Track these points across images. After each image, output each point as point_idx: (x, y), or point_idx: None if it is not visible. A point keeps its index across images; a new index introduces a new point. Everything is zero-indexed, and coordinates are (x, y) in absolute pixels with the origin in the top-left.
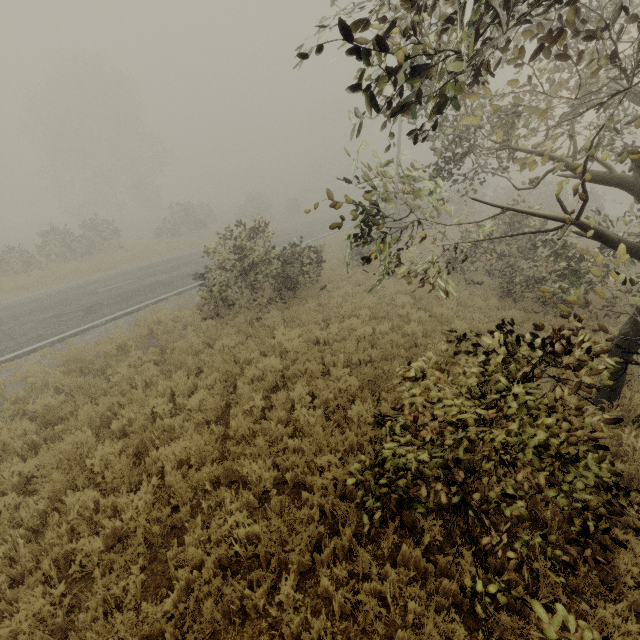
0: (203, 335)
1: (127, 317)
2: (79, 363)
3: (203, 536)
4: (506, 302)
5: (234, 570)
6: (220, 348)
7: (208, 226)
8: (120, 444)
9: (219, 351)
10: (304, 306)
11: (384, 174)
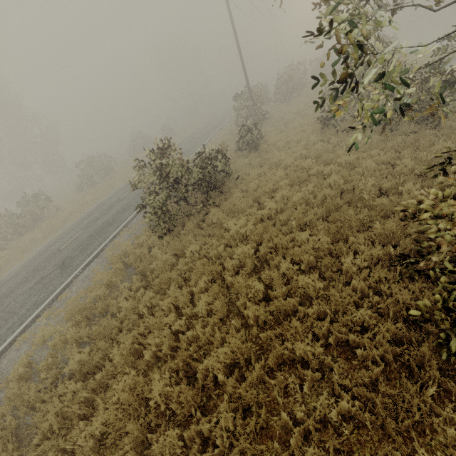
0: (169, 250)
1: (96, 260)
2: (82, 313)
3: (300, 431)
4: (388, 133)
5: (347, 450)
6: (190, 255)
7: (114, 169)
8: (167, 373)
9: (190, 257)
10: (234, 197)
11: (338, 18)
